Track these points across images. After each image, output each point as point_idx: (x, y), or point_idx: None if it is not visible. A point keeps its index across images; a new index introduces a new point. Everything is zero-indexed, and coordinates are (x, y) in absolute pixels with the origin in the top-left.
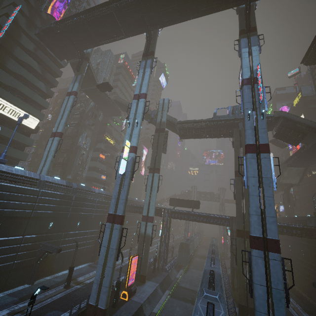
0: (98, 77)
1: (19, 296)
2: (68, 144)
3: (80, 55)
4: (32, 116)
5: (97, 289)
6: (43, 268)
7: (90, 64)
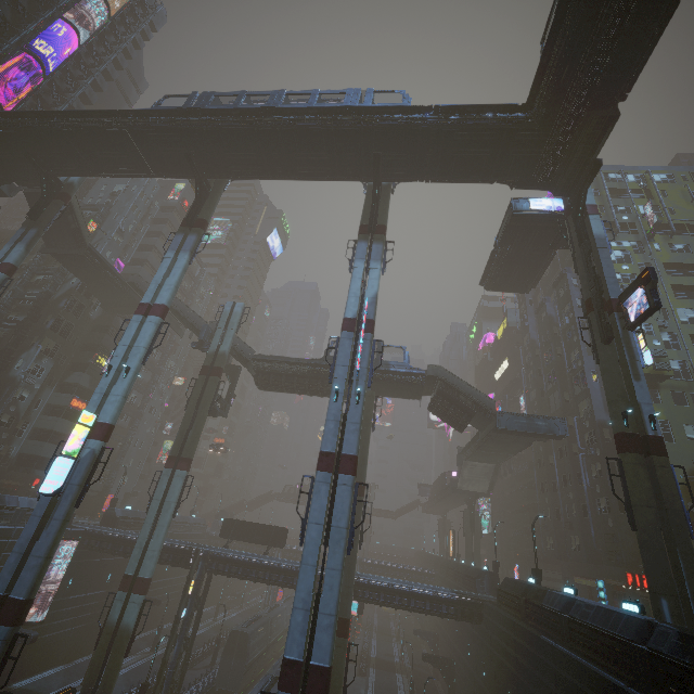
0: (105, 224)
1: None
2: None
3: (48, 186)
4: None
5: None
6: None
7: (77, 204)
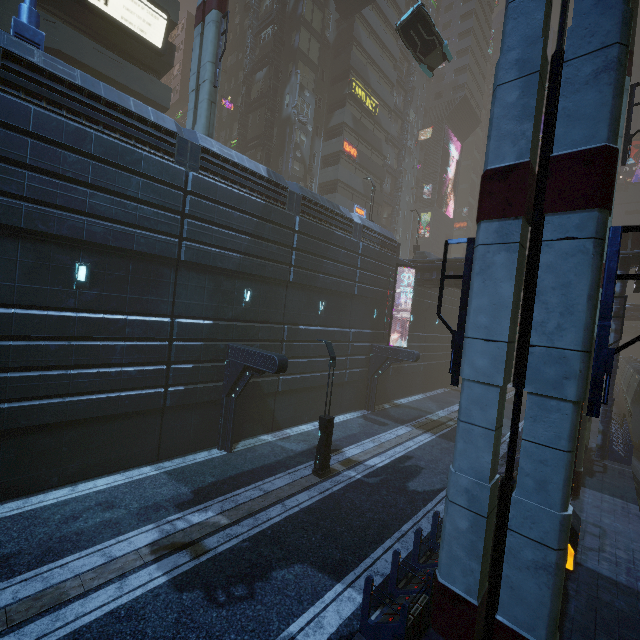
0: None
1: (194, 484)
2: (262, 126)
3: None
4: (144, 0)
5: (478, 537)
6: (250, 414)
7: None
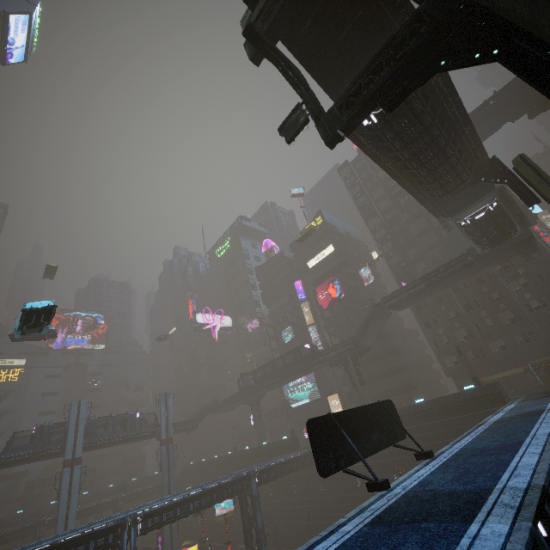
0: None
1: None
2: None
3: None
4: None
5: None
6: None
7: None
